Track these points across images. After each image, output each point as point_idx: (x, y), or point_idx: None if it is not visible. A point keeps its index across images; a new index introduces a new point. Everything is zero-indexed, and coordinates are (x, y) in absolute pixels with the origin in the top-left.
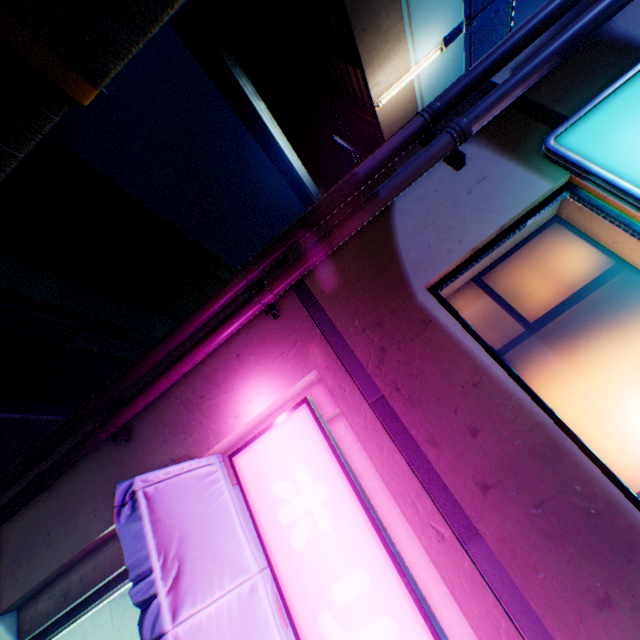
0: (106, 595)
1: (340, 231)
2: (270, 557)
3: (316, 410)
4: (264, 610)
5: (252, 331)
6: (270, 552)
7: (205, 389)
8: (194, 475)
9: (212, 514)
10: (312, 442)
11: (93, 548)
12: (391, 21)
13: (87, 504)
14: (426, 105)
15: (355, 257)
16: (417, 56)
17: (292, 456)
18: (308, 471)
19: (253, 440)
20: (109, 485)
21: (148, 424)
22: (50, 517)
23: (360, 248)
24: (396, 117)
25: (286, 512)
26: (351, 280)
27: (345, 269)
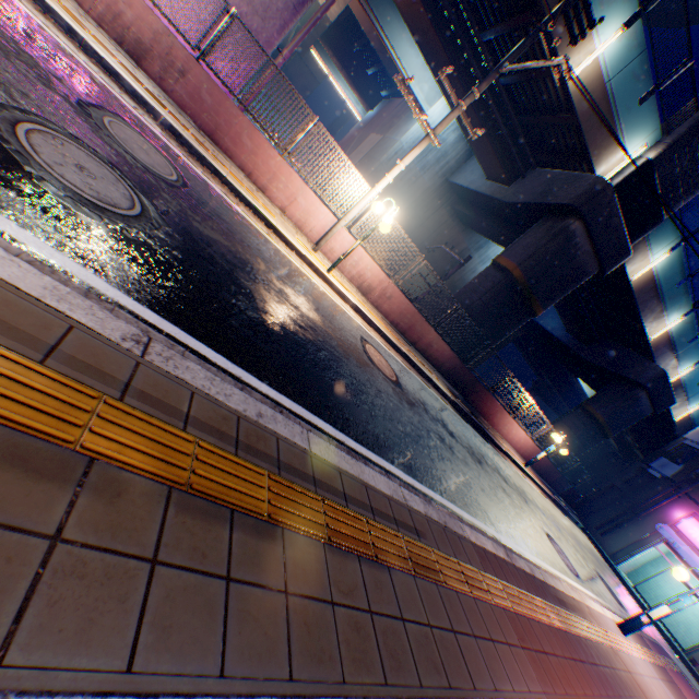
0: (637, 553)
1: (695, 483)
2: (691, 542)
3: (694, 517)
4: (691, 551)
5: (671, 499)
6: (690, 541)
7: (660, 510)
8: (665, 527)
9: (672, 534)
10: (695, 523)
11: (632, 542)
12: (681, 403)
13: (630, 532)
14: (692, 415)
15: (697, 487)
16: (690, 407)
17: (691, 525)
18: (696, 528)
19: (678, 521)
20: (636, 528)
21: (643, 516)
22: (616, 534)
23: (698, 486)
24: (680, 419)
25: (692, 534)
26: (697, 492)
27: (695, 490)
